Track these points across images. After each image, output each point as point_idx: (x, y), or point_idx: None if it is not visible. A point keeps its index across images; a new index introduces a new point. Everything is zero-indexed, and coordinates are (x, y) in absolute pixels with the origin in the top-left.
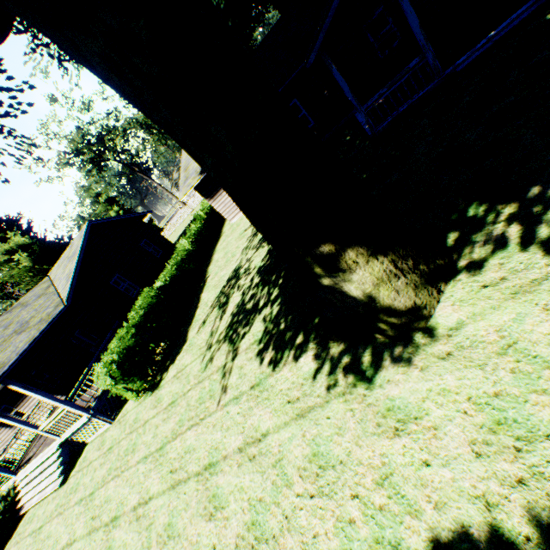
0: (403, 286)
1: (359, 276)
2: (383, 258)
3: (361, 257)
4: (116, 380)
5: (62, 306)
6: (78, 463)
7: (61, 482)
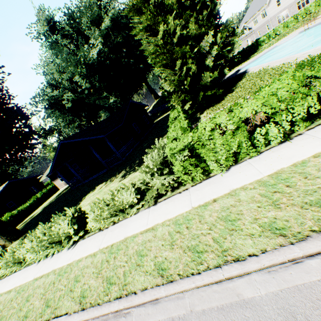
0: (3, 241)
1: None
2: None
3: None
4: None
5: None
6: None
7: None
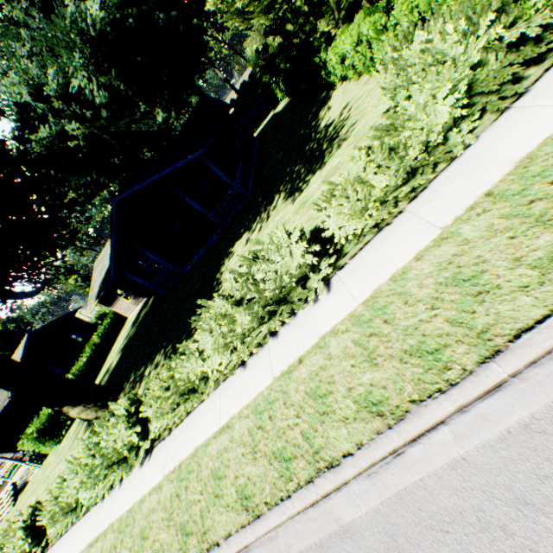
0: (91, 412)
1: (72, 412)
2: (80, 406)
3: (70, 408)
4: (35, 443)
5: (8, 400)
6: (23, 493)
7: (13, 505)
